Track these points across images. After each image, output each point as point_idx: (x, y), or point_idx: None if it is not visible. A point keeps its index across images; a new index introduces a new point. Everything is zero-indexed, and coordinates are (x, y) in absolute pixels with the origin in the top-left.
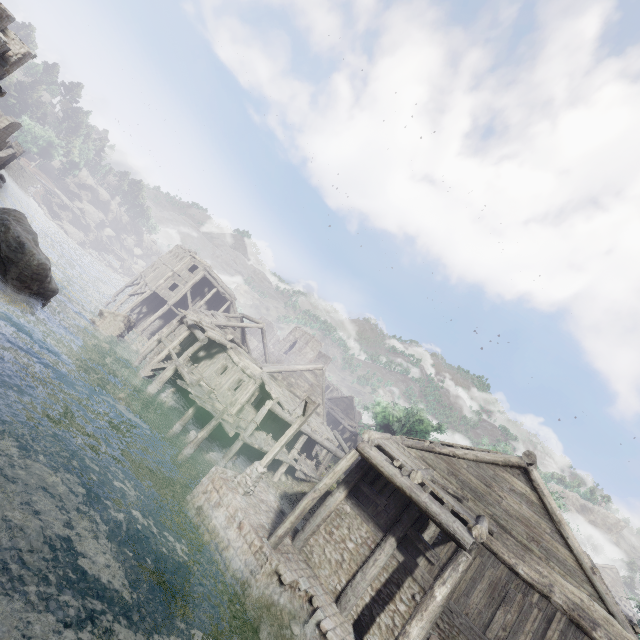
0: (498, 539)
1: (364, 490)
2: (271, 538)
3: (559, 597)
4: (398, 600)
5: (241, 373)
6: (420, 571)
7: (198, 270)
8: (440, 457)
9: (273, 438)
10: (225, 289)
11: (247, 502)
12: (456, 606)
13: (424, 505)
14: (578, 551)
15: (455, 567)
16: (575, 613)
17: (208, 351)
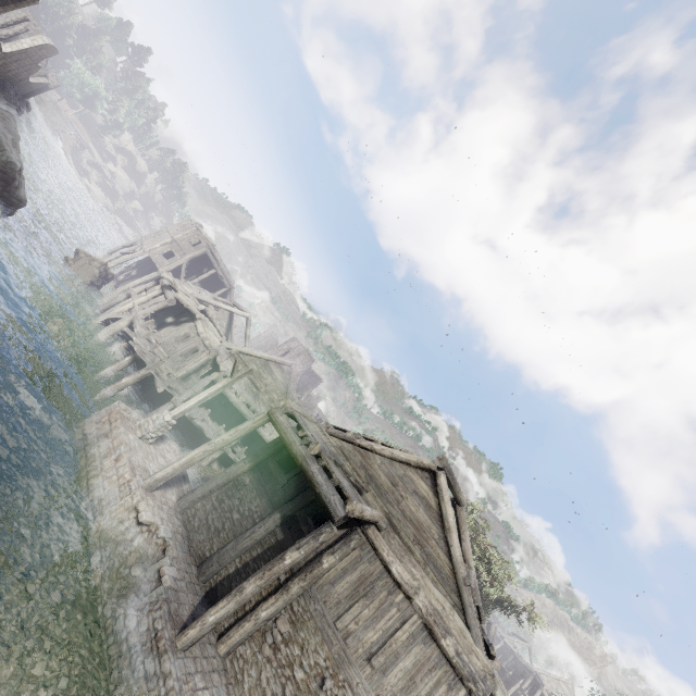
0: (384, 536)
1: (270, 466)
2: (147, 479)
3: (422, 600)
4: None
5: (200, 343)
6: None
7: (200, 245)
8: (358, 450)
9: (217, 423)
10: (225, 273)
11: (141, 446)
12: (317, 592)
13: (311, 474)
14: (457, 560)
15: (316, 536)
16: (431, 618)
17: (177, 318)
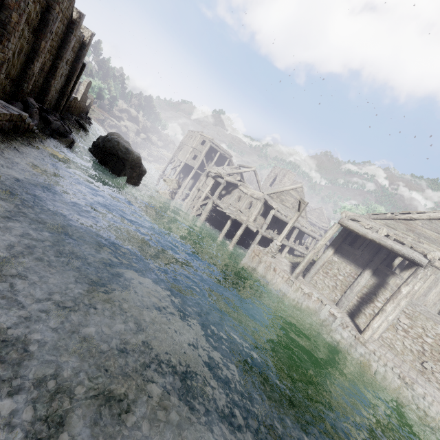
0: None
1: (345, 248)
2: (293, 274)
3: None
4: (375, 301)
5: (250, 198)
6: (389, 286)
7: (206, 143)
8: (399, 222)
9: (276, 234)
10: (224, 151)
11: (274, 260)
12: (417, 301)
13: (390, 246)
14: None
15: (415, 276)
16: None
17: (227, 190)
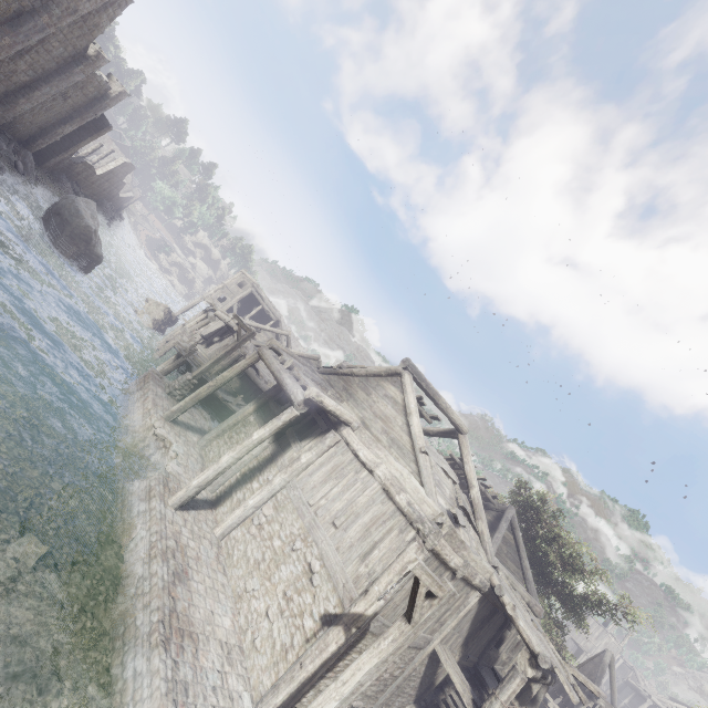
0: (357, 434)
1: (270, 404)
2: (166, 412)
3: (381, 470)
4: (255, 480)
5: None
6: (282, 459)
7: (247, 286)
8: (342, 378)
9: None
10: (270, 308)
11: (168, 398)
12: (297, 483)
13: (282, 380)
14: (415, 435)
15: (279, 416)
16: (388, 482)
17: (222, 337)
